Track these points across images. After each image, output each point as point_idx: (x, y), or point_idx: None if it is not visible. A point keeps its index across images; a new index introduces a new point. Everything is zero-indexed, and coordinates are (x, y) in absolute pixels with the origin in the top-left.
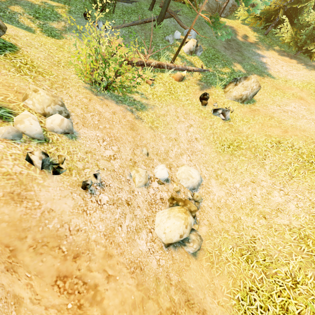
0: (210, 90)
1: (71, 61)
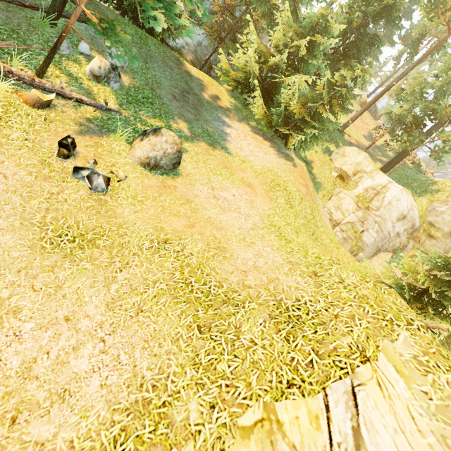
0: (100, 139)
1: None
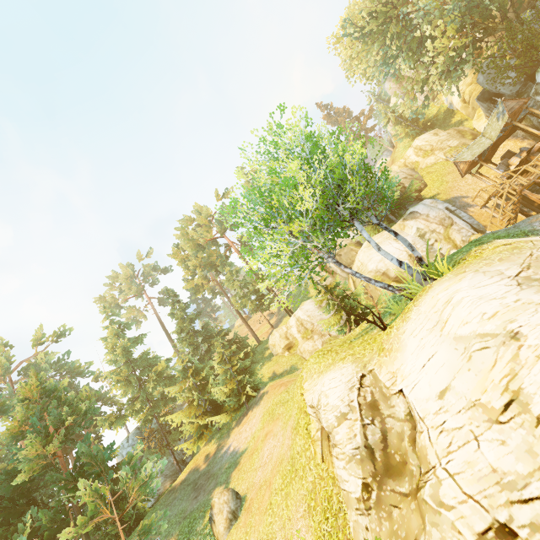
0: None
1: None
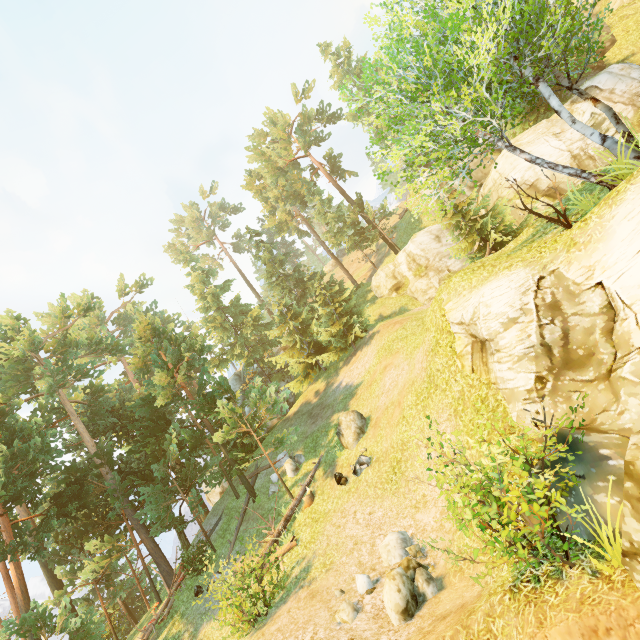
0: (338, 465)
1: (223, 637)
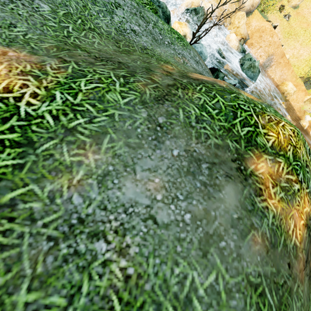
0: (282, 1)
1: None
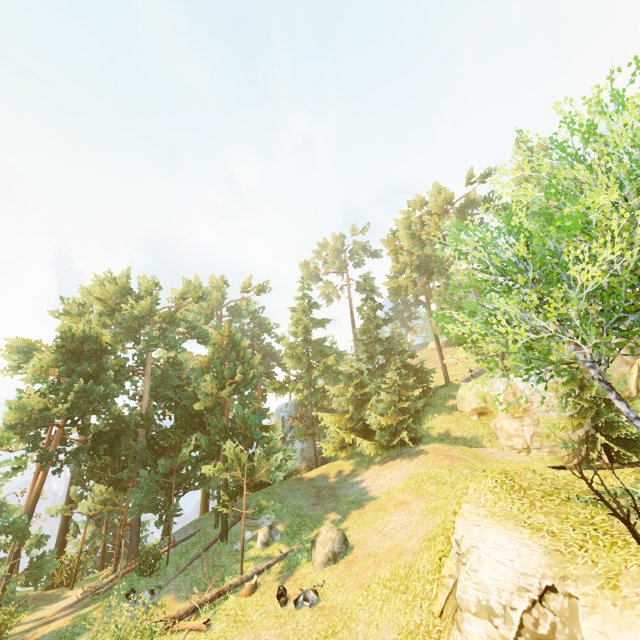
0: (294, 576)
1: None
